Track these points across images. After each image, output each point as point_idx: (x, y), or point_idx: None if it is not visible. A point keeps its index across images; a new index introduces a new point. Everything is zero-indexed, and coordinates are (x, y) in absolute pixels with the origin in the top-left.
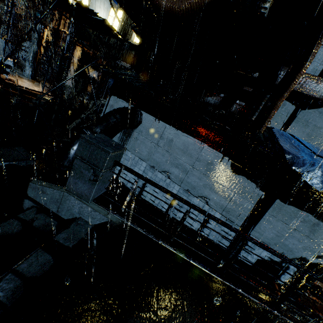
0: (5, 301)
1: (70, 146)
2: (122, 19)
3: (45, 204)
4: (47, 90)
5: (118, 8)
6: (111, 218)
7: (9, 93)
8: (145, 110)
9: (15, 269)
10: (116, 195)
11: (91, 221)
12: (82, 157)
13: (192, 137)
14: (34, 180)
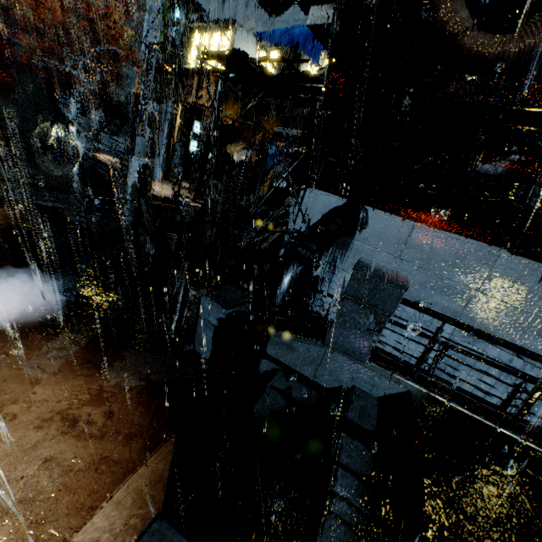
0: (360, 506)
1: (284, 276)
2: (279, 64)
3: (293, 366)
4: (189, 192)
5: (271, 49)
6: (406, 387)
7: (153, 205)
8: (370, 204)
9: (339, 462)
10: (398, 349)
11: (371, 391)
12: (356, 297)
13: (471, 240)
14: (272, 332)
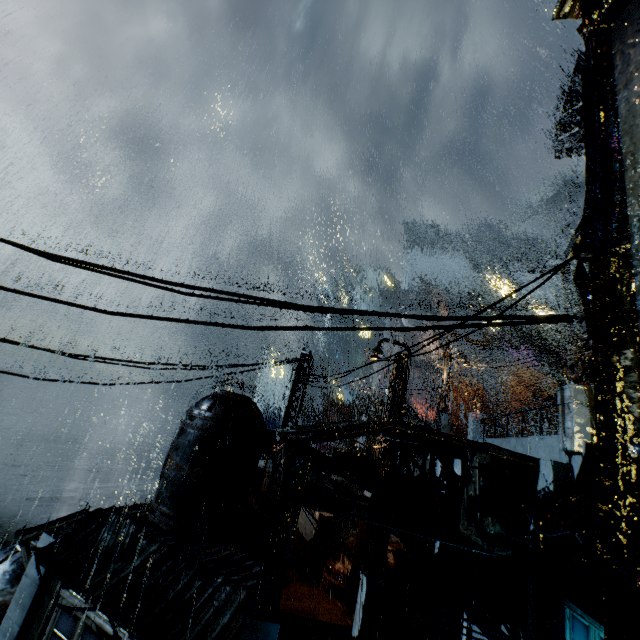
0: None
1: None
2: None
3: None
4: None
5: None
6: None
7: None
8: None
9: None
10: None
11: None
12: None
13: None
14: None
